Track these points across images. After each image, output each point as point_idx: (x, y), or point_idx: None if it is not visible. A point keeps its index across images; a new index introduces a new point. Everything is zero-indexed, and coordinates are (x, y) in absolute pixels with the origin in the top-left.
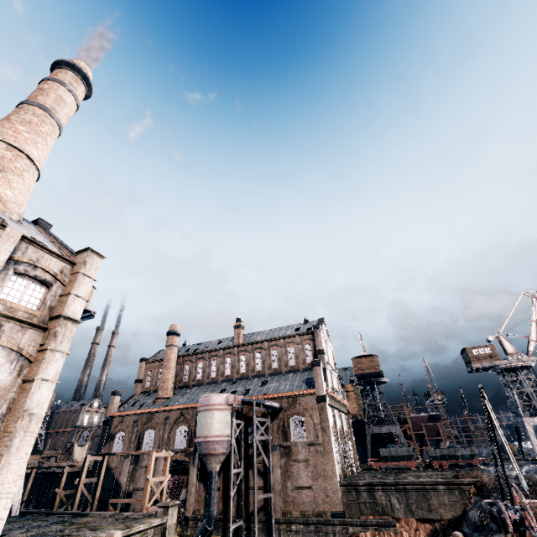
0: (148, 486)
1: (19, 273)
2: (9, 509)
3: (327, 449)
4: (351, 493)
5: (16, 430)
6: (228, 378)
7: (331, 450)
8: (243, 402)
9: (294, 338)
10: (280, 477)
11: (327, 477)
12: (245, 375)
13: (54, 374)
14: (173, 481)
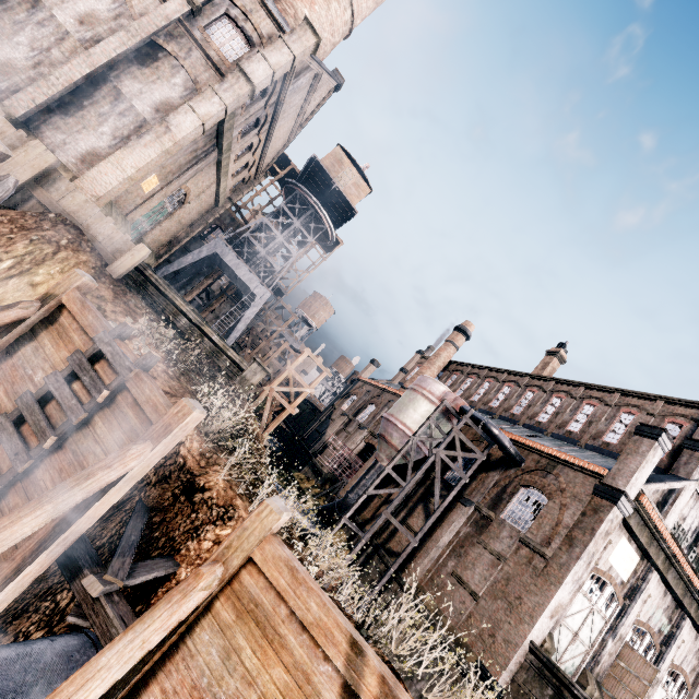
0: (285, 372)
1: (231, 20)
2: (119, 183)
3: (551, 573)
4: (543, 686)
5: (151, 130)
6: (490, 411)
7: (558, 581)
8: (462, 409)
9: (650, 402)
10: (447, 543)
11: (514, 609)
12: (515, 417)
13: (205, 114)
14: (351, 453)
